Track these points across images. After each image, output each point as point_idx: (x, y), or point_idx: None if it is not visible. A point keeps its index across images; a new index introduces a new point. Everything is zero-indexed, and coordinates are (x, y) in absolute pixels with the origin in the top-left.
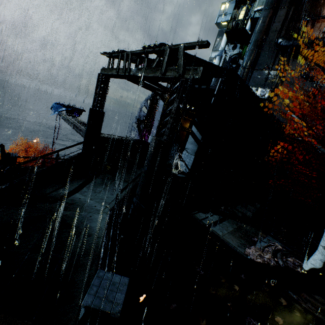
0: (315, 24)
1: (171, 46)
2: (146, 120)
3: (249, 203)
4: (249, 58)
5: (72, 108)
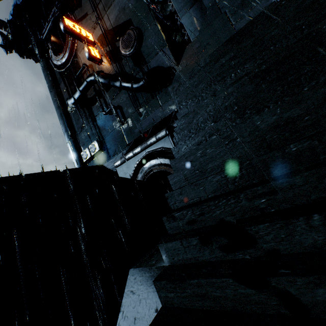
0: (84, 76)
1: None
2: None
3: None
4: (66, 129)
5: None
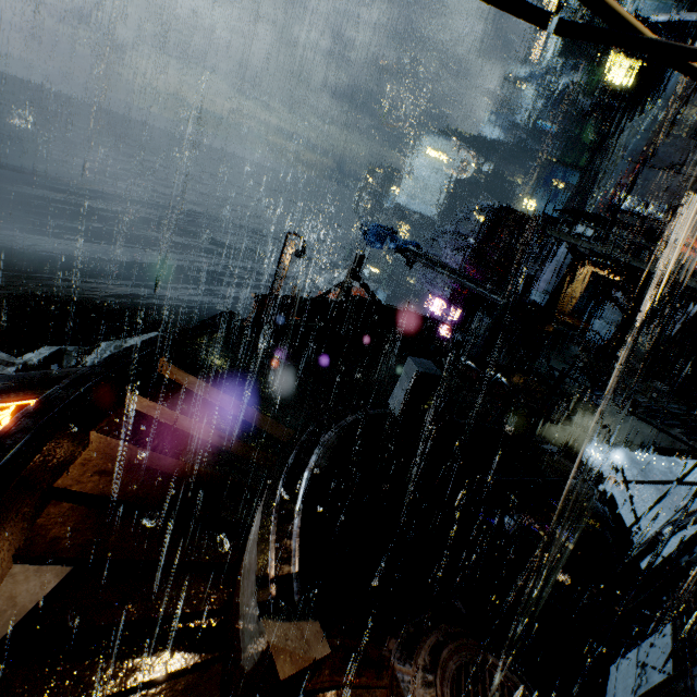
0: None
1: (696, 260)
2: (480, 249)
3: (660, 382)
4: (644, 144)
5: (389, 231)
